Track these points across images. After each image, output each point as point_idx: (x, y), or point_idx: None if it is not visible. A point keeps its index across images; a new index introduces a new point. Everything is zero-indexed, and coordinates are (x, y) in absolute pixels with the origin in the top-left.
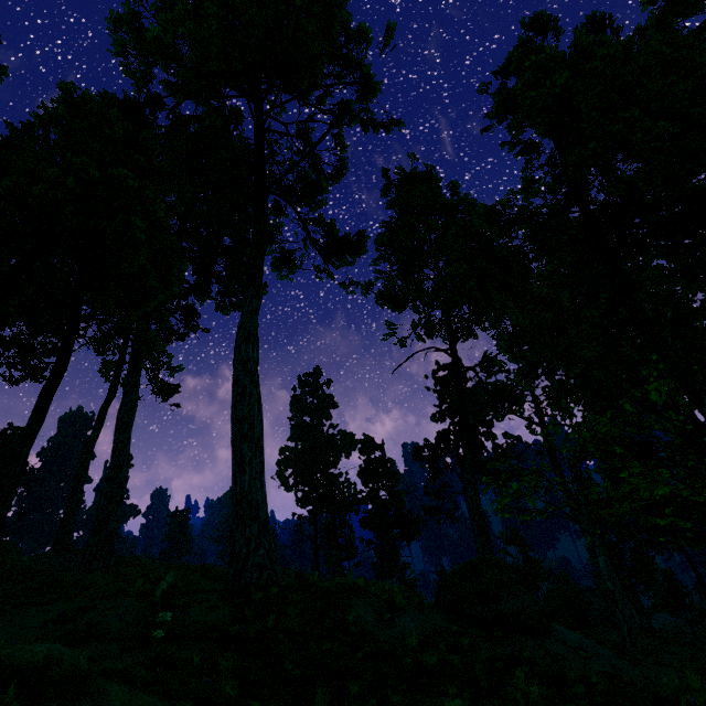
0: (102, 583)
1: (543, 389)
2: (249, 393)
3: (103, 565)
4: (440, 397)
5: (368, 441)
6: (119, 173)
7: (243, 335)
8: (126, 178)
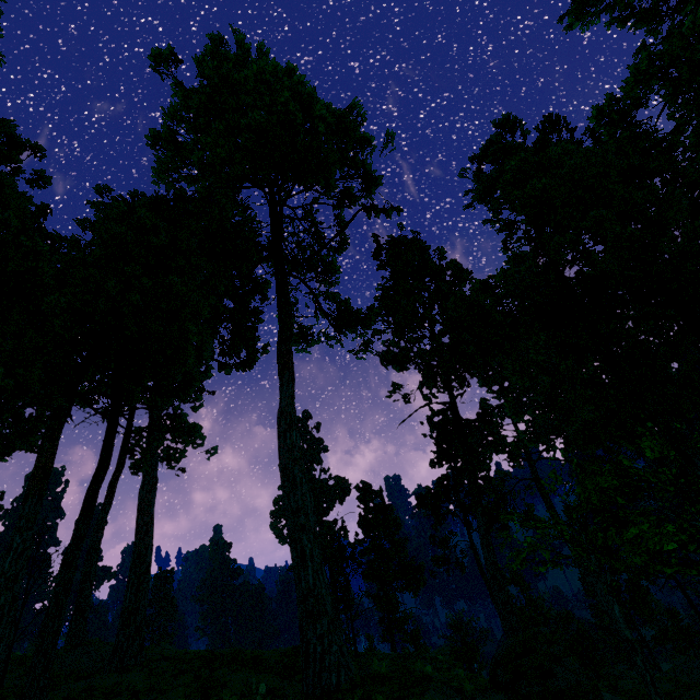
0: (143, 684)
1: (526, 424)
2: (300, 482)
3: (134, 661)
4: (438, 444)
5: (367, 489)
6: (170, 280)
7: (286, 423)
8: (175, 283)
